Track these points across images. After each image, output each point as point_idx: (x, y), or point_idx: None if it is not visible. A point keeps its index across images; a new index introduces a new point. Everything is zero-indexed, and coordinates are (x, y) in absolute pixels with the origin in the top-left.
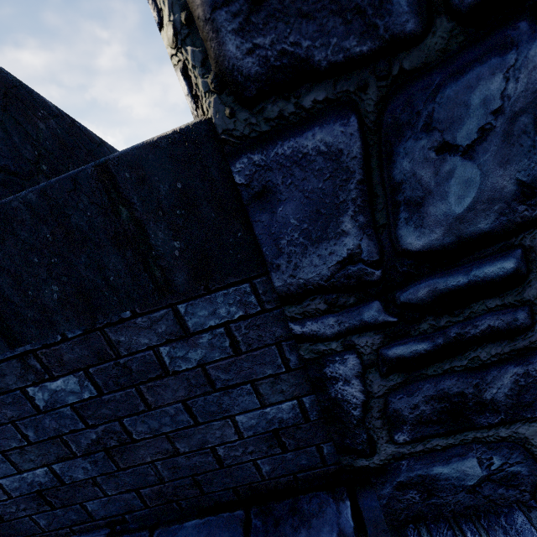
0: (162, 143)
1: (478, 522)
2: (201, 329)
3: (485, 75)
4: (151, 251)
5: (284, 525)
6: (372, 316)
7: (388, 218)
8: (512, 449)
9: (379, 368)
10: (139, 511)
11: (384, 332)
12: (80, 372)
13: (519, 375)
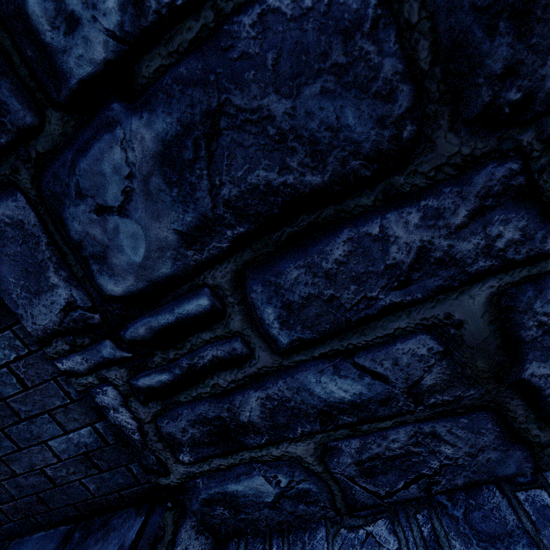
0: None
1: (287, 537)
2: None
3: (106, 149)
4: None
5: (94, 538)
6: (110, 353)
7: (84, 271)
8: (291, 467)
9: (137, 397)
10: (7, 524)
11: (127, 366)
12: None
13: (263, 399)
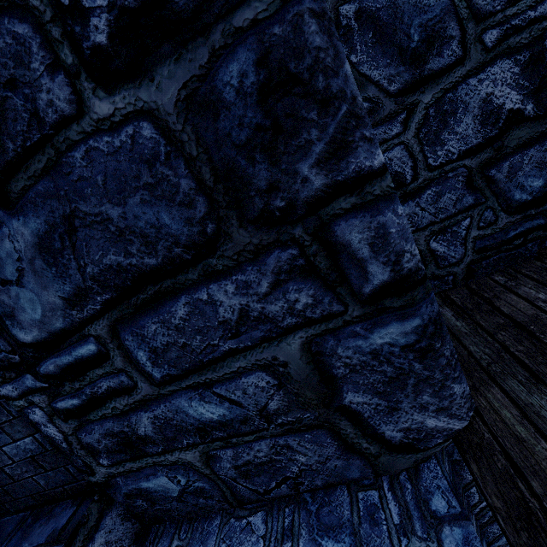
0: None
1: (193, 524)
2: None
3: None
4: None
5: (41, 523)
6: (32, 384)
7: (1, 325)
8: (186, 470)
9: (59, 416)
10: None
11: (46, 393)
12: None
13: (152, 418)
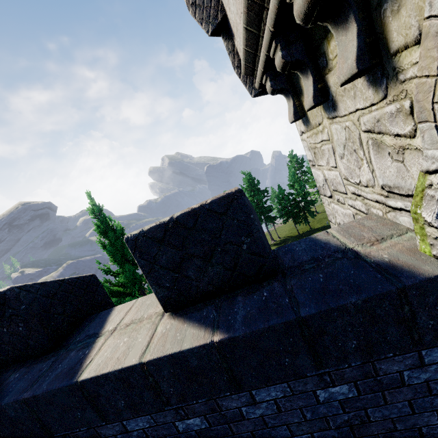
0: (437, 278)
1: None
2: (432, 362)
3: None
4: (415, 325)
5: None
6: None
7: None
8: None
9: None
10: None
11: None
12: (351, 383)
13: None
